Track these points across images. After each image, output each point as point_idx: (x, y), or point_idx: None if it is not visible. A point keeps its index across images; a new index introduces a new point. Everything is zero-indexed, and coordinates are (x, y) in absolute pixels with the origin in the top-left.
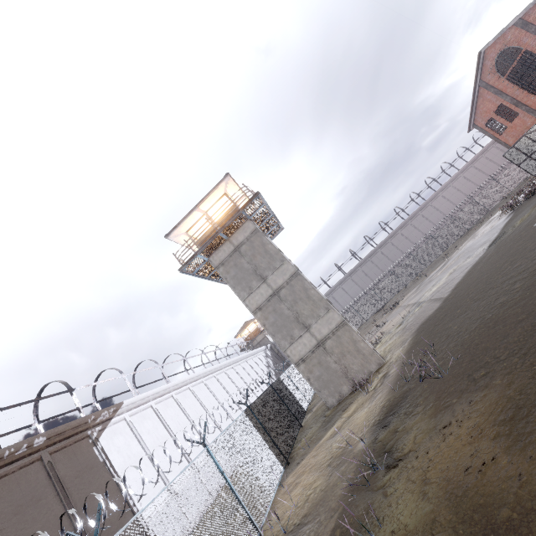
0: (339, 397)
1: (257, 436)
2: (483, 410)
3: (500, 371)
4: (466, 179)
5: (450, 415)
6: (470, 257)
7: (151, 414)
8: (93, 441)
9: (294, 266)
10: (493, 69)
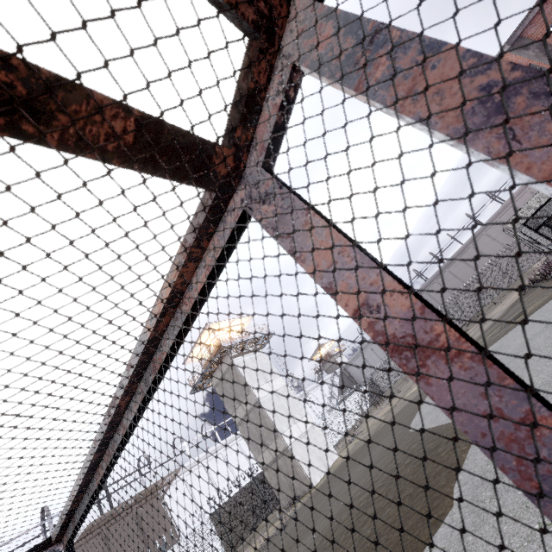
0: (288, 502)
1: (213, 535)
2: None
3: None
4: None
5: None
6: None
7: (202, 472)
8: (161, 497)
9: (255, 397)
10: None
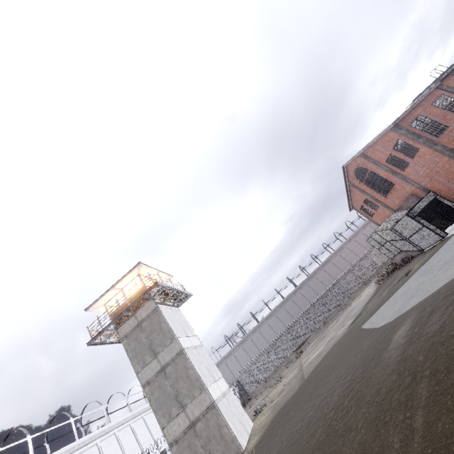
0: None
1: None
2: None
3: None
4: (364, 235)
5: None
6: (342, 327)
7: None
8: None
9: (180, 345)
10: (355, 177)
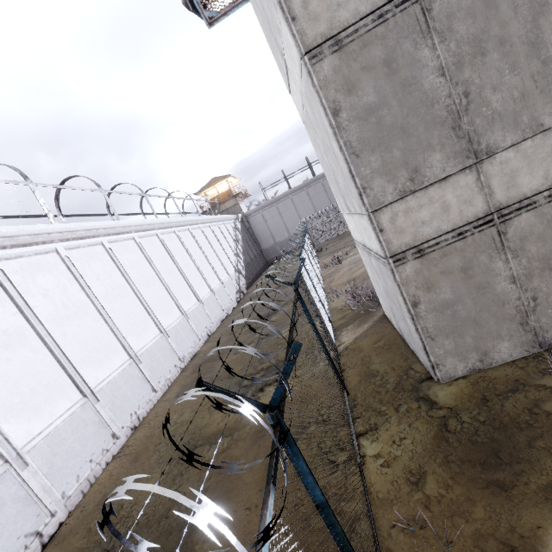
0: (478, 363)
1: None
2: None
3: None
4: None
5: None
6: None
7: None
8: None
9: None
10: None
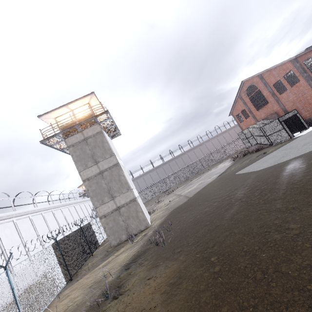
0: (119, 241)
1: (55, 262)
2: (167, 274)
3: (185, 252)
4: (223, 137)
5: (155, 272)
6: (210, 178)
7: None
8: None
9: (117, 160)
10: (245, 91)
